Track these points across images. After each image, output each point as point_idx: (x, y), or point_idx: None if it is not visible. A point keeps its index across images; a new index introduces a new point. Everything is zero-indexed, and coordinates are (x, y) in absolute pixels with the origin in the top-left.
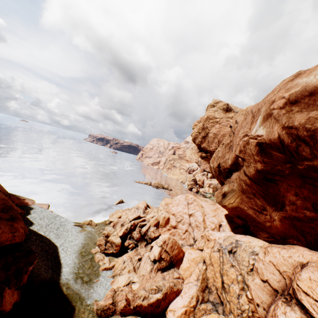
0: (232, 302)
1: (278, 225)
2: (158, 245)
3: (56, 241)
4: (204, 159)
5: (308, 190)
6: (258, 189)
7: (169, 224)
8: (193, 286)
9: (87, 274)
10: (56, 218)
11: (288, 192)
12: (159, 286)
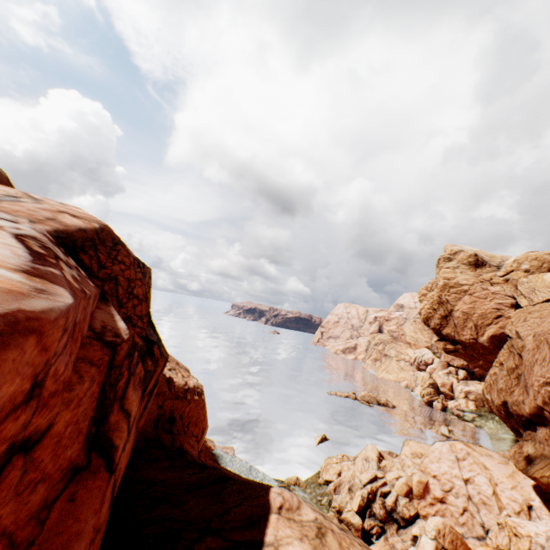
0: None
1: None
2: (429, 537)
3: None
4: (451, 353)
5: None
6: None
7: (430, 494)
8: None
9: None
10: (253, 474)
11: None
12: None
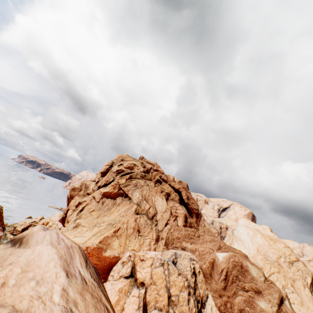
0: None
1: None
2: None
3: None
4: None
5: None
6: None
7: (49, 225)
8: None
9: (2, 238)
10: None
11: None
12: None
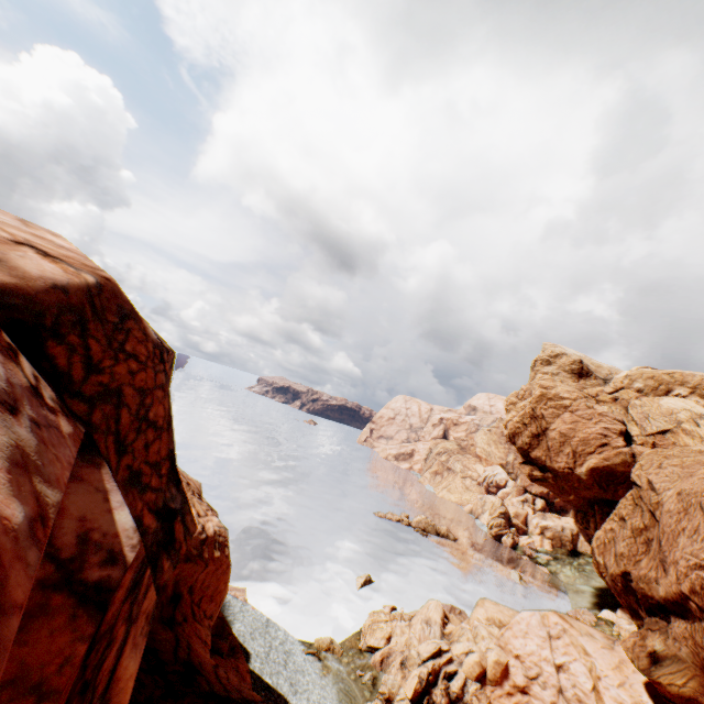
0: None
1: None
2: None
3: (296, 703)
4: (538, 482)
5: None
6: None
7: (510, 679)
8: None
9: None
10: (271, 632)
11: None
12: None
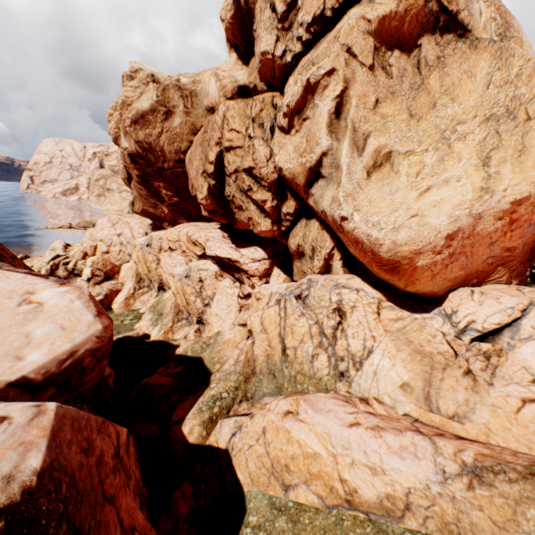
0: (154, 275)
1: (168, 214)
2: (89, 267)
3: None
4: None
5: (168, 183)
6: (146, 190)
7: (100, 251)
8: (130, 283)
9: None
10: None
11: (161, 188)
12: (99, 292)
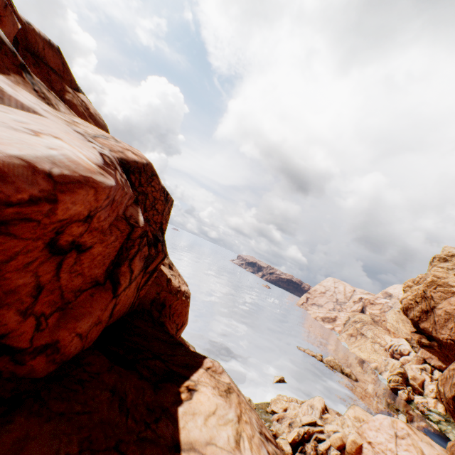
0: None
1: None
2: None
3: None
4: (425, 348)
5: None
6: None
7: None
8: None
9: None
10: None
11: None
12: None
